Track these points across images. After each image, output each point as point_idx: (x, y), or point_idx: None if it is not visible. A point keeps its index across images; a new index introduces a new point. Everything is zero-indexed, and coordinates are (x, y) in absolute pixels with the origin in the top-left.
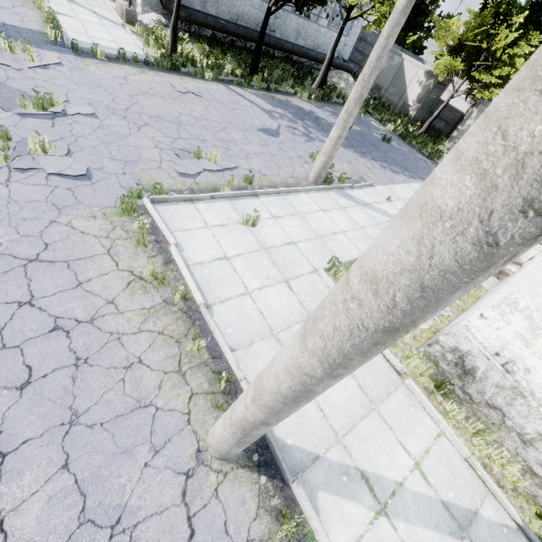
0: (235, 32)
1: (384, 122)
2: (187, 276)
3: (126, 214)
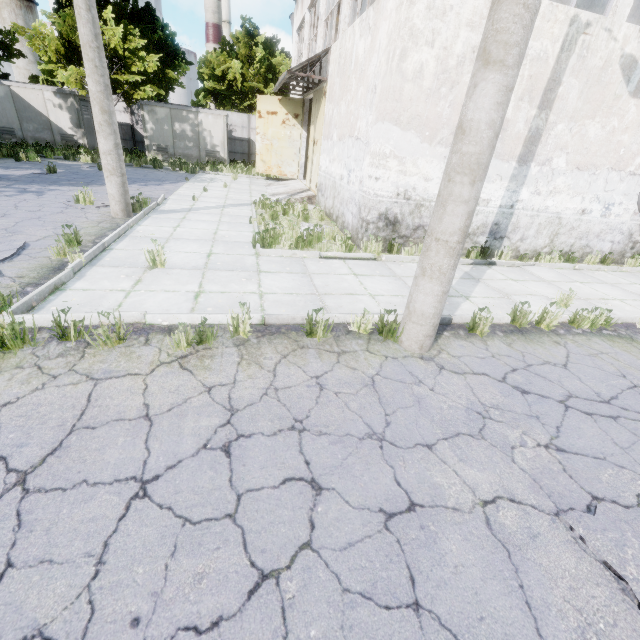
0: None
1: (73, 157)
2: (214, 316)
3: (16, 348)
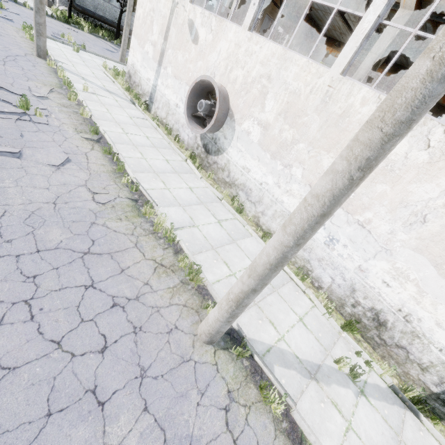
0: (111, 24)
1: None
2: None
3: (25, 31)
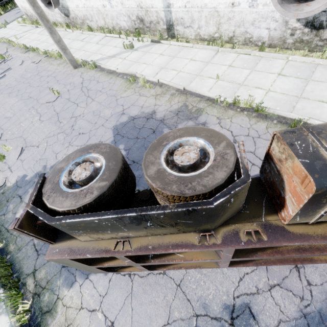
0: None
1: None
2: None
3: None
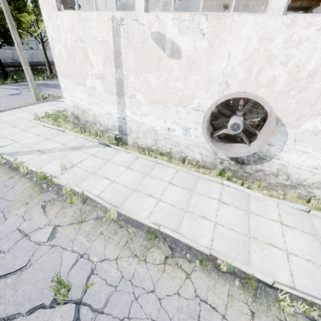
0: None
1: None
2: None
3: None
